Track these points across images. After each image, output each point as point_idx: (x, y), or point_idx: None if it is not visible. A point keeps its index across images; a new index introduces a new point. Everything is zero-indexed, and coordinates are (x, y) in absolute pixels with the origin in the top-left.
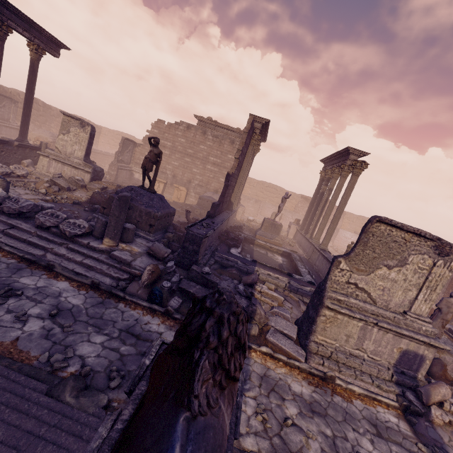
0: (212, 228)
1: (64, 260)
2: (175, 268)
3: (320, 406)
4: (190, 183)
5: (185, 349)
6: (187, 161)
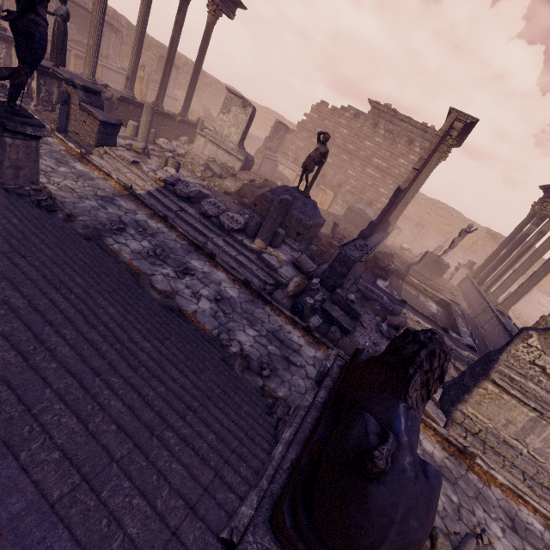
0: (365, 253)
1: (221, 251)
2: (318, 286)
3: (451, 474)
4: (339, 187)
5: (396, 364)
6: (343, 158)
